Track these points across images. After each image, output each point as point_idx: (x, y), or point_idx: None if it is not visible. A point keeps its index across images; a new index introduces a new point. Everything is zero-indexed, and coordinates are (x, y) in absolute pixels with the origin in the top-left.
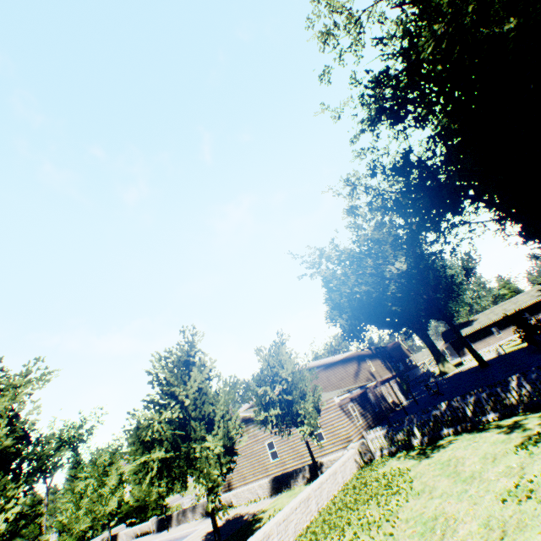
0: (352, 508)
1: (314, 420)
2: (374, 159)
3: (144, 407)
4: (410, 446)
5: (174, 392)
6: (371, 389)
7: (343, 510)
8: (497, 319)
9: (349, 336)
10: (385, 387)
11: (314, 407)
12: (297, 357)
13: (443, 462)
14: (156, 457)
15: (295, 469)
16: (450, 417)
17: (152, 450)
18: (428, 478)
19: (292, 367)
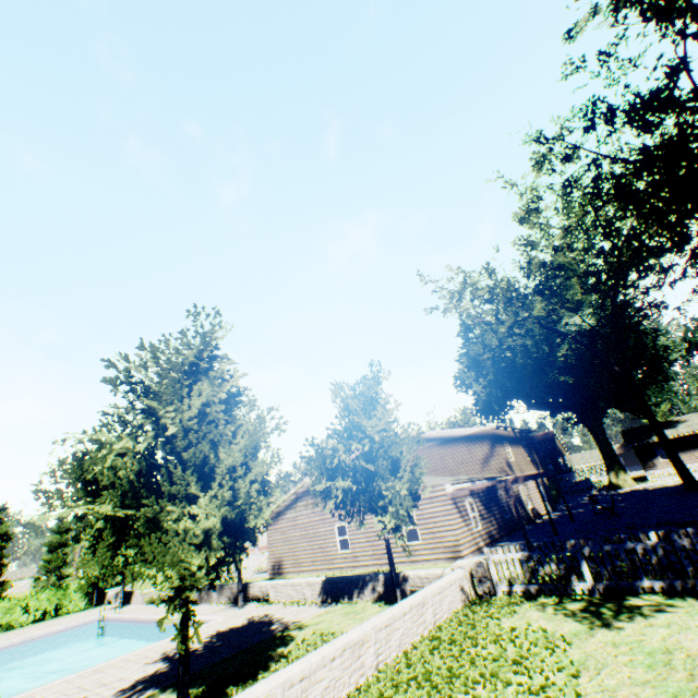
0: (439, 690)
1: (404, 510)
2: (598, 97)
3: (100, 425)
4: (565, 591)
5: (157, 411)
6: (508, 483)
7: (421, 691)
8: None
9: (484, 409)
10: (524, 487)
11: (408, 491)
12: (397, 409)
13: (652, 653)
14: (100, 512)
15: (363, 575)
16: (662, 561)
17: (99, 498)
18: (621, 682)
19: (385, 422)
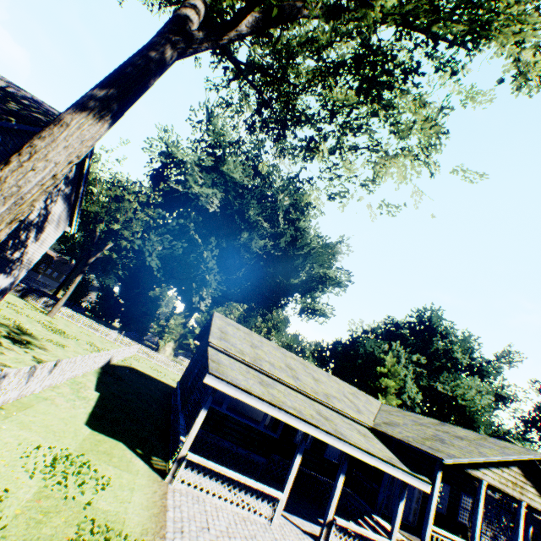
0: None
1: None
2: None
3: None
4: None
5: None
6: None
7: None
8: None
9: None
10: None
11: None
12: None
13: None
14: None
15: None
16: None
17: None
18: None
19: None
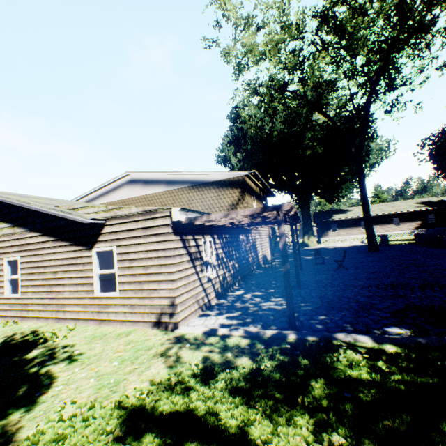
0: None
1: None
2: None
3: None
4: None
5: None
6: (281, 214)
7: None
8: (373, 215)
9: None
10: (259, 237)
11: None
12: None
13: None
14: None
15: None
16: None
17: None
18: None
19: None
